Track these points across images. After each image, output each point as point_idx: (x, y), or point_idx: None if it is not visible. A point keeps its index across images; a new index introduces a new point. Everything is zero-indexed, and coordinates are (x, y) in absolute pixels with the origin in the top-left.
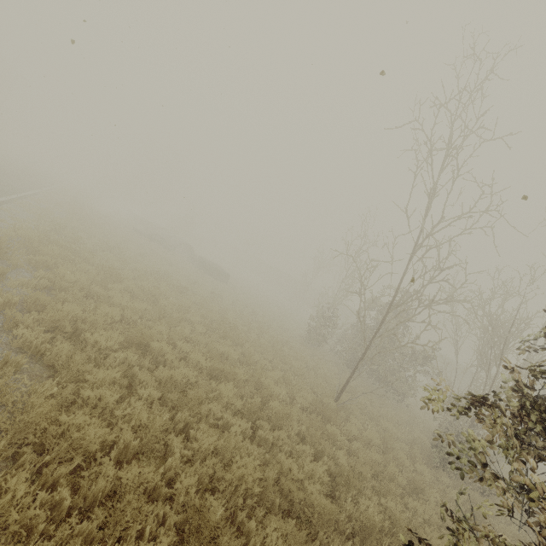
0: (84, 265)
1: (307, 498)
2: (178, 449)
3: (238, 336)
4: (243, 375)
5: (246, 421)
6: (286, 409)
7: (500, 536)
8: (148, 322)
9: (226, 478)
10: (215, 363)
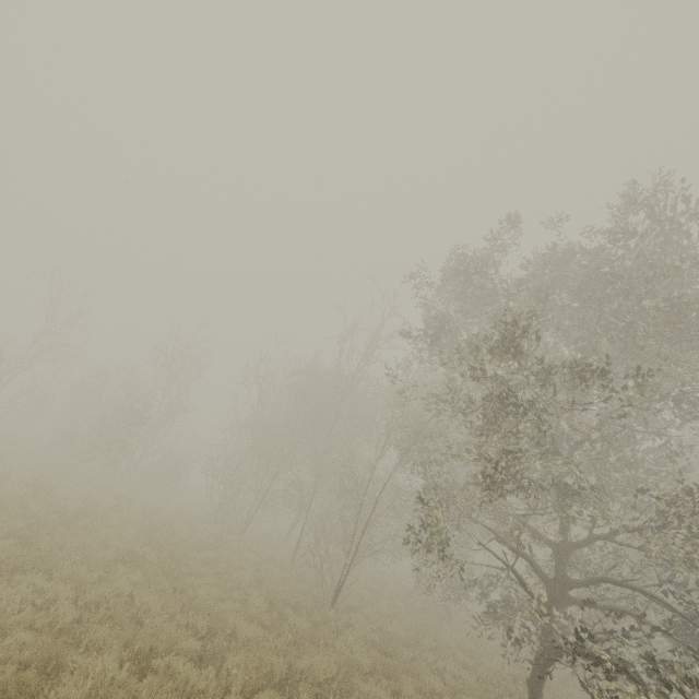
0: None
1: None
2: None
3: None
4: None
5: None
6: None
7: None
8: None
9: None
10: None
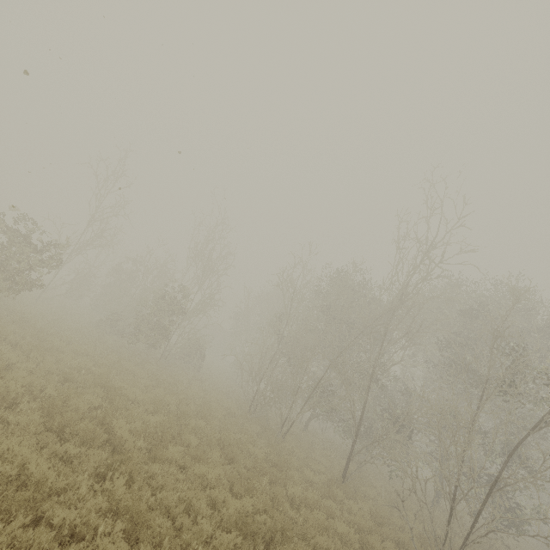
0: None
1: None
2: None
3: None
4: None
5: None
6: None
7: None
8: None
9: None
10: None
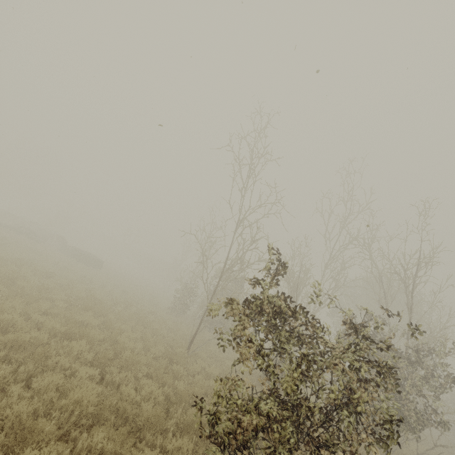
0: None
1: (141, 413)
2: (16, 392)
3: (102, 308)
4: (98, 334)
5: (94, 368)
6: (135, 356)
7: (241, 379)
8: (0, 301)
9: (62, 404)
10: (70, 328)
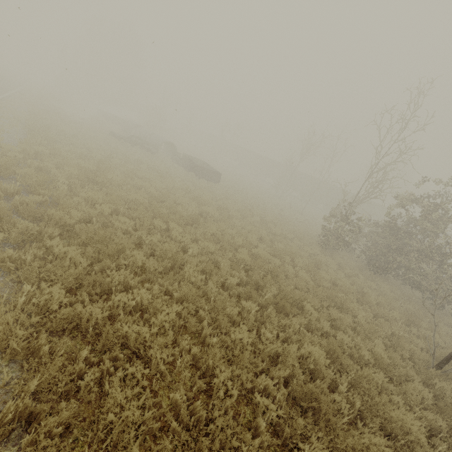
0: (54, 250)
1: None
2: None
3: (289, 292)
4: None
5: None
6: None
7: None
8: (188, 345)
9: None
10: (344, 448)
